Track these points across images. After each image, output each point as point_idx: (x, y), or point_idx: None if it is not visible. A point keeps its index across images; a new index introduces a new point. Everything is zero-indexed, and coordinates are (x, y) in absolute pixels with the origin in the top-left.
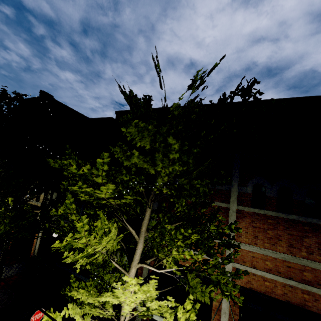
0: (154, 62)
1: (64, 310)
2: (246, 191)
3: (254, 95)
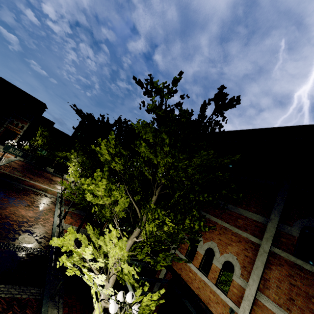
0: (138, 81)
1: (80, 235)
2: (289, 232)
3: (221, 99)
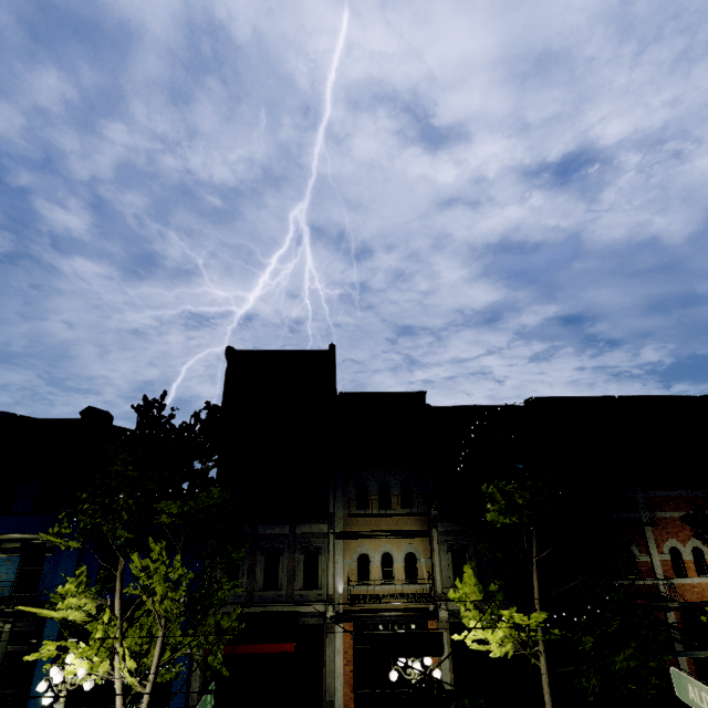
0: None
1: None
2: None
3: None
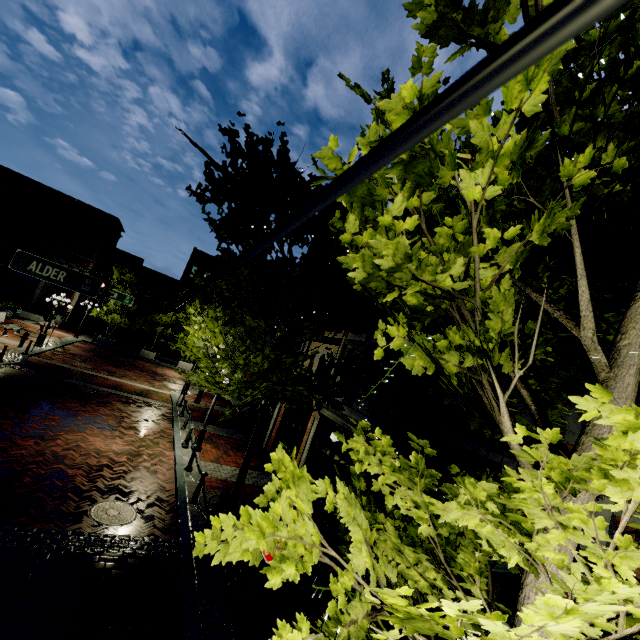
0: None
1: (325, 484)
2: None
3: None
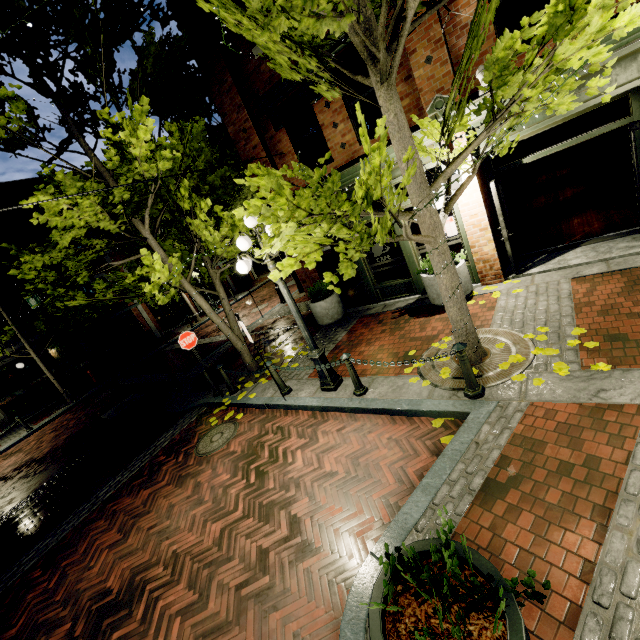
0: None
1: None
2: None
3: None
